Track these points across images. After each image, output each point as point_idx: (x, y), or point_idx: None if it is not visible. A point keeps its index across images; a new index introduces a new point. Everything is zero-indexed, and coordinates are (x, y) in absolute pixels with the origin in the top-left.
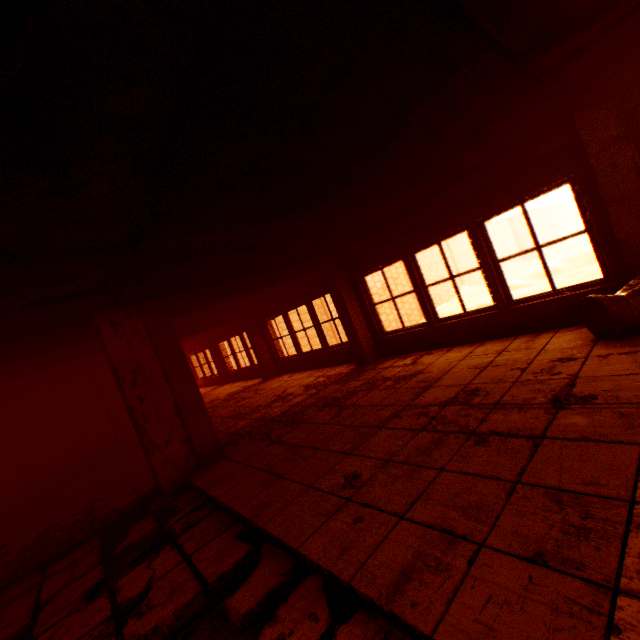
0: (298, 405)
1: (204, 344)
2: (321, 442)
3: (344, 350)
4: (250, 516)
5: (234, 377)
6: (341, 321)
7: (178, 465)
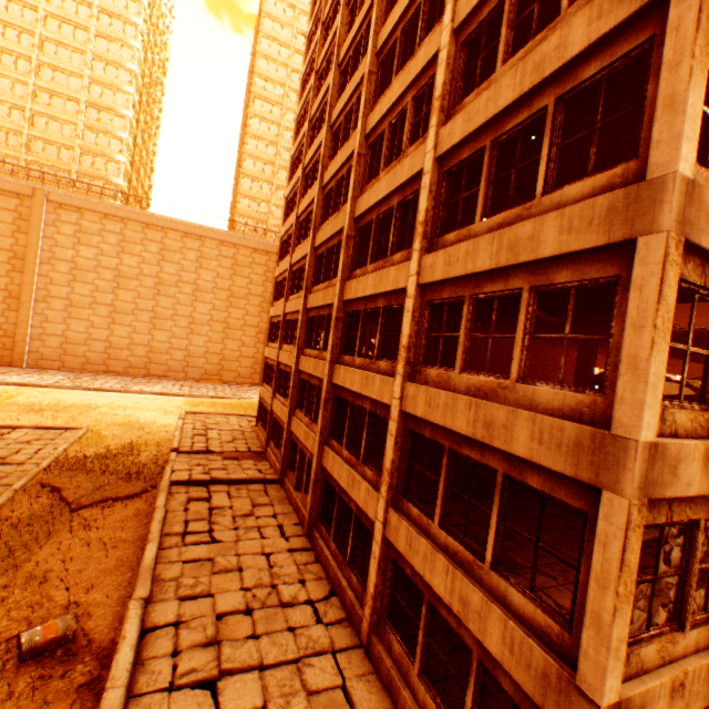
0: None
1: None
2: None
3: None
4: None
5: None
6: None
7: None
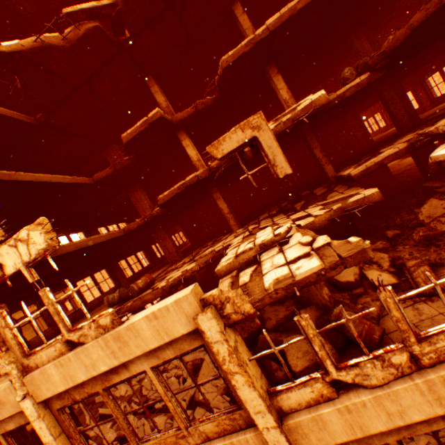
0: None
1: (373, 112)
2: None
3: None
4: (443, 113)
5: None
6: None
7: (405, 126)
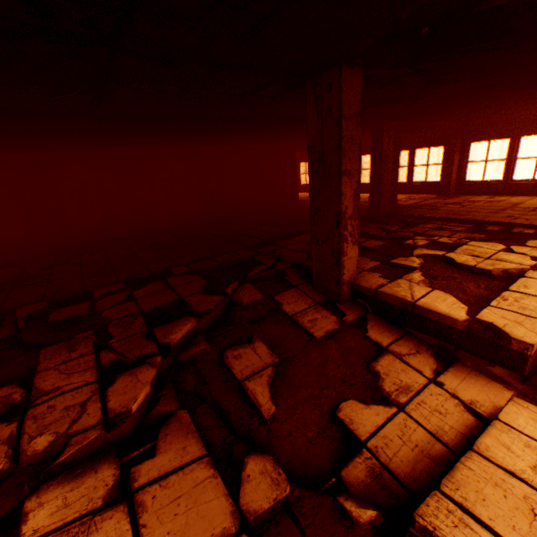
0: (419, 203)
1: None
2: (470, 211)
3: (425, 186)
4: (466, 219)
5: (305, 189)
6: (443, 167)
7: (384, 208)
